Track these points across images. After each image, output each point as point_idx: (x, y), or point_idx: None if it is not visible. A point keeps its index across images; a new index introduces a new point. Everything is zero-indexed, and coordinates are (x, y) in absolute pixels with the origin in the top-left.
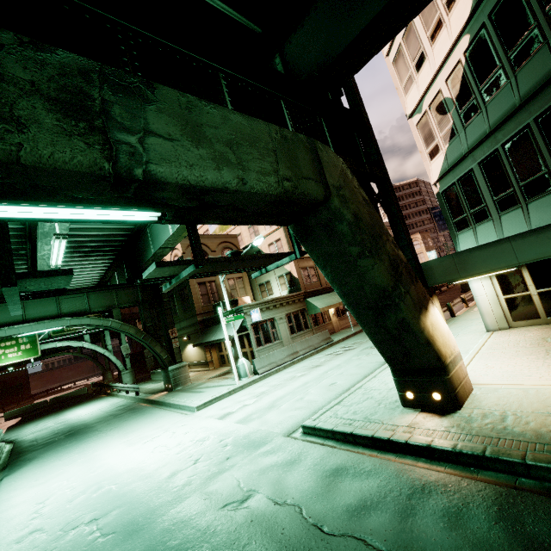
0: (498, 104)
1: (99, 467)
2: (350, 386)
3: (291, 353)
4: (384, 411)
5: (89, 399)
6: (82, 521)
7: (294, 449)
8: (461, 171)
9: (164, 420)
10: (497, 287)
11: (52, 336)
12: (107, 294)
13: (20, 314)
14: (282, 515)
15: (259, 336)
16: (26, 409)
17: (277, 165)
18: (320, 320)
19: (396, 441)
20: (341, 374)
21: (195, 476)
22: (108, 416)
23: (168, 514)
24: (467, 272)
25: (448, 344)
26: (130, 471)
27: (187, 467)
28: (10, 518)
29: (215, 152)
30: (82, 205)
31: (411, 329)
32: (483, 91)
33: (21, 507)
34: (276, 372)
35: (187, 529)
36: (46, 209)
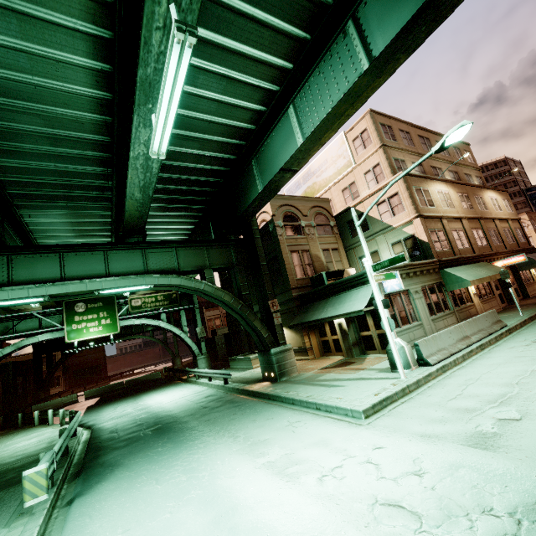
0: None
1: None
2: None
3: (460, 337)
4: None
5: (164, 384)
6: None
7: None
8: None
9: (313, 429)
10: None
11: (131, 312)
12: (197, 251)
13: (103, 267)
14: None
15: (394, 313)
16: (104, 389)
17: None
18: (460, 300)
19: None
20: None
21: None
22: (201, 408)
23: None
24: None
25: None
26: None
27: None
28: None
29: None
30: None
31: None
32: None
33: None
34: (455, 364)
35: None
36: None
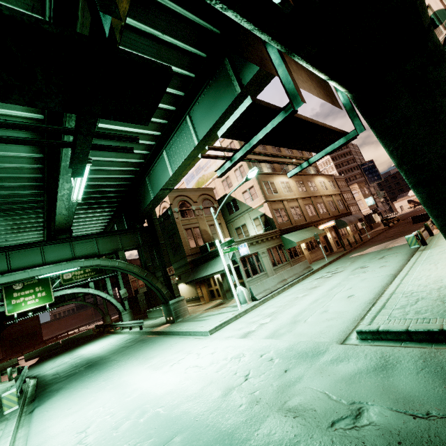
0: None
1: (133, 392)
2: (374, 295)
3: (280, 280)
4: None
5: (95, 338)
6: None
7: (369, 355)
8: None
9: (181, 345)
10: None
11: (63, 284)
12: (112, 238)
13: (40, 258)
14: (445, 432)
15: (247, 268)
16: (42, 350)
17: None
18: (295, 254)
19: None
20: (350, 288)
21: (257, 392)
22: (120, 348)
23: (254, 438)
24: None
25: None
26: (171, 392)
27: (239, 383)
28: None
29: None
30: None
31: None
32: None
33: (60, 438)
34: (272, 297)
35: None
36: None
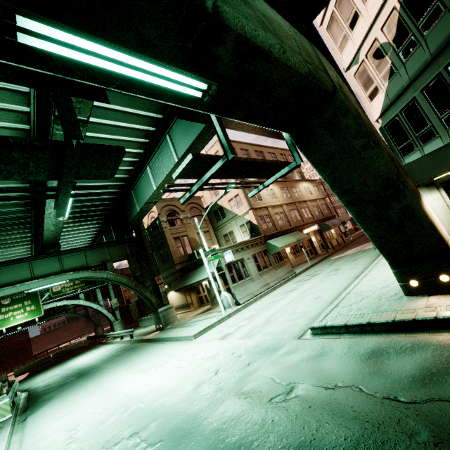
0: (438, 33)
1: (119, 393)
2: (336, 295)
3: (264, 285)
4: (389, 302)
5: (87, 349)
6: (121, 437)
7: (314, 346)
8: (403, 103)
9: (167, 350)
10: (446, 199)
11: (52, 297)
12: (100, 250)
13: (29, 273)
14: (342, 396)
15: (233, 274)
16: (32, 365)
17: (299, 50)
18: (280, 258)
19: (423, 319)
20: (320, 290)
21: (222, 383)
22: (111, 357)
23: (212, 416)
24: (448, 165)
25: (443, 231)
26: (152, 390)
27: (209, 377)
28: (45, 447)
29: (258, 18)
30: (145, 56)
31: (415, 215)
32: (421, 27)
33: (53, 436)
34: (255, 301)
35: (240, 425)
36: (114, 52)
